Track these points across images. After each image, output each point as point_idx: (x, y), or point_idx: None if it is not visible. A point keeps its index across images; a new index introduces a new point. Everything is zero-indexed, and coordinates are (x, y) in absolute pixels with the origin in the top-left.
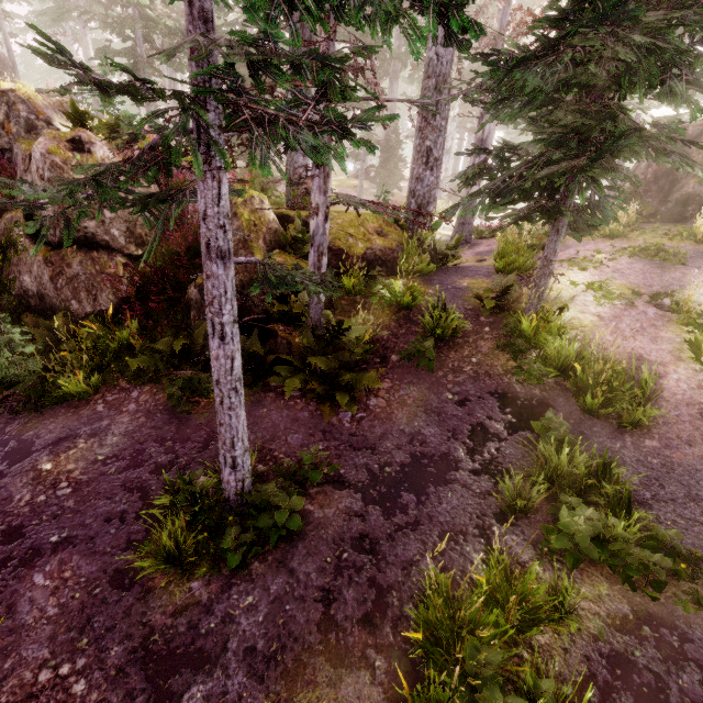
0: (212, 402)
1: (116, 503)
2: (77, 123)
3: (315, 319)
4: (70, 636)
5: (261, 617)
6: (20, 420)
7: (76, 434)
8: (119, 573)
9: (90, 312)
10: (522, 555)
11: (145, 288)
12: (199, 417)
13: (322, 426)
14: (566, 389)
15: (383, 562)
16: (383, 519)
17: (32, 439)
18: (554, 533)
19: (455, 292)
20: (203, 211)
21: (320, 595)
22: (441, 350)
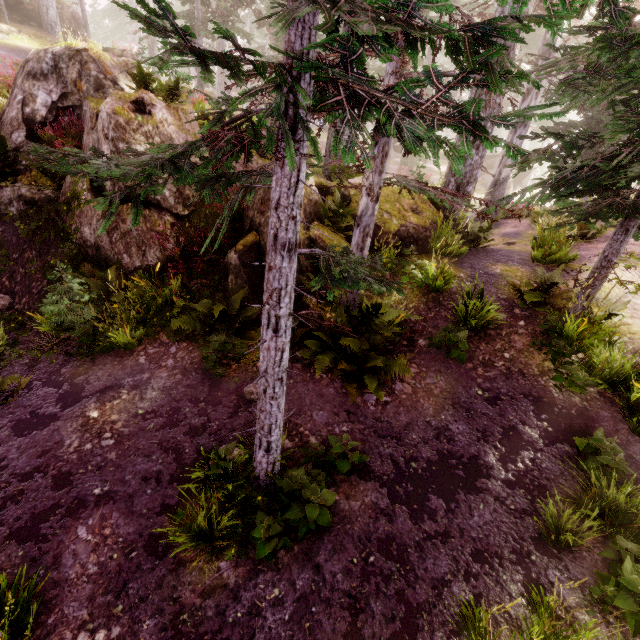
0: (242, 367)
1: (153, 462)
2: (141, 85)
3: (350, 298)
4: (107, 599)
5: (287, 616)
6: (73, 363)
7: (120, 384)
8: (153, 539)
9: (139, 266)
10: (567, 597)
11: (189, 248)
12: (230, 381)
13: (346, 406)
14: (611, 402)
15: (412, 575)
16: (411, 522)
17: (82, 384)
18: (610, 582)
19: (487, 279)
20: (277, 200)
21: (346, 602)
22: (471, 340)
